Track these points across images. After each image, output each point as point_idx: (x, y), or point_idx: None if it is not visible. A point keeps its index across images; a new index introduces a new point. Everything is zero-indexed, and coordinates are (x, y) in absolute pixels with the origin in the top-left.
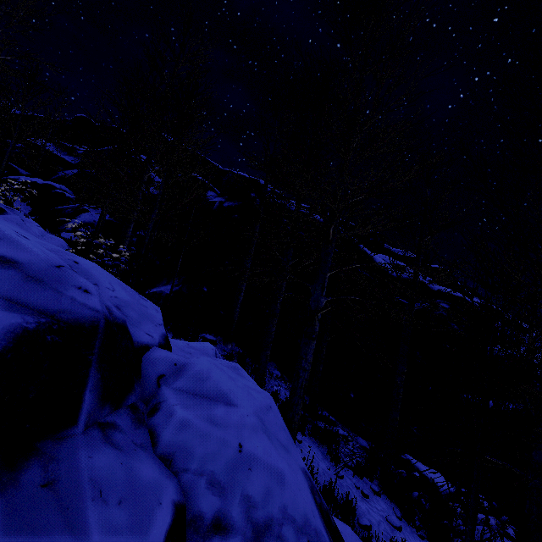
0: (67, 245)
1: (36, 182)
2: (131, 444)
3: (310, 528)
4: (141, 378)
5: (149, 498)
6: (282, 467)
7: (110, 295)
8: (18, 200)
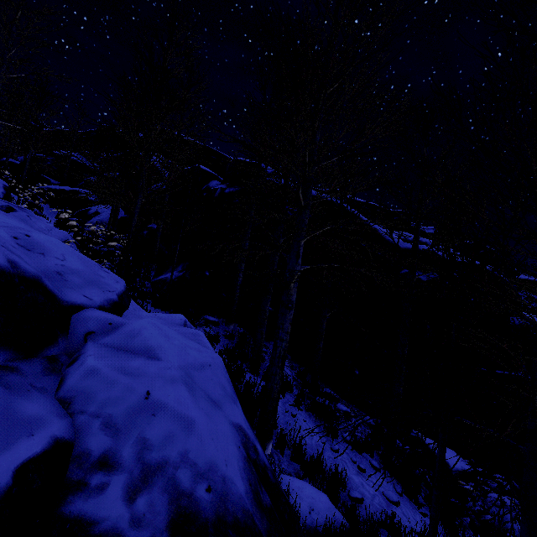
0: (72, 237)
1: (64, 189)
2: (27, 385)
3: (215, 474)
4: (68, 334)
5: (19, 429)
6: (193, 415)
7: (56, 263)
8: (48, 206)
